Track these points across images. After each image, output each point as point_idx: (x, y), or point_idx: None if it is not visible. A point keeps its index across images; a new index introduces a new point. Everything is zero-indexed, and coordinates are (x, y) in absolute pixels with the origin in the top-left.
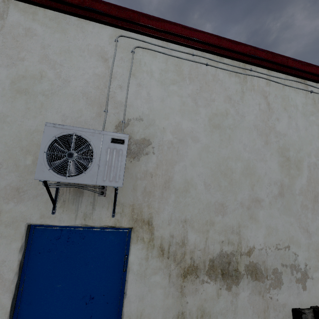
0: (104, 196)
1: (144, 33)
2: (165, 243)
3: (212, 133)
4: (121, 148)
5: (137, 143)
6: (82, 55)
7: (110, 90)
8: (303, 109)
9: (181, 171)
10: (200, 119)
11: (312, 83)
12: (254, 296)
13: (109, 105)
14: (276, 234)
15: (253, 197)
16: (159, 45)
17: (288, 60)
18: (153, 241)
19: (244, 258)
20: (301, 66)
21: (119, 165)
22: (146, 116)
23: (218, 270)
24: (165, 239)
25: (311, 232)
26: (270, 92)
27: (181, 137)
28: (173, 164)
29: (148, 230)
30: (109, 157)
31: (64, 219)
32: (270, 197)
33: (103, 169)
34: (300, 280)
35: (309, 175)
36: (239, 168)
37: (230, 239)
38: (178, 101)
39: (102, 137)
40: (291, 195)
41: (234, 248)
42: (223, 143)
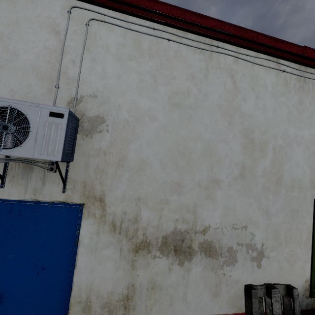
0: (54, 172)
1: (100, 3)
2: (117, 219)
3: (171, 112)
4: (61, 122)
5: (90, 121)
6: (32, 27)
7: (62, 65)
8: (273, 89)
9: (136, 149)
10: (158, 98)
11: (285, 62)
12: (207, 272)
13: (61, 81)
14: (234, 214)
15: (212, 177)
16: (116, 17)
17: (259, 36)
18: (105, 217)
19: (198, 236)
20: (273, 43)
21: (58, 139)
22: (100, 93)
23: (170, 247)
24: (117, 215)
25: (271, 213)
26: (237, 70)
27: (137, 116)
28: (128, 142)
29: (100, 206)
30: (47, 131)
31: (13, 193)
32: (230, 178)
33: (41, 142)
34: (256, 259)
35: (273, 157)
36: (199, 149)
37: (184, 217)
38: (135, 78)
39: (40, 110)
40: (253, 176)
41: (189, 227)
42: (183, 122)
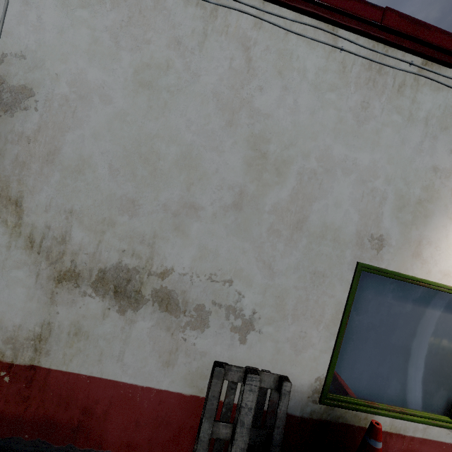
0: None
1: None
2: (37, 234)
3: (136, 94)
4: None
5: (13, 91)
6: None
7: None
8: (317, 78)
9: (75, 142)
10: (119, 70)
11: (349, 35)
12: (160, 331)
13: None
14: (215, 260)
15: (187, 200)
16: None
17: None
18: (21, 228)
19: (153, 280)
20: None
21: None
22: (31, 53)
23: (109, 286)
24: (37, 228)
25: (276, 270)
26: (258, 40)
27: (83, 93)
28: (64, 130)
29: (15, 212)
30: None
31: None
32: (216, 207)
33: None
34: (239, 330)
35: (297, 186)
36: (173, 155)
37: (136, 249)
38: (86, 36)
39: None
40: (256, 210)
41: (140, 264)
42: (152, 112)
